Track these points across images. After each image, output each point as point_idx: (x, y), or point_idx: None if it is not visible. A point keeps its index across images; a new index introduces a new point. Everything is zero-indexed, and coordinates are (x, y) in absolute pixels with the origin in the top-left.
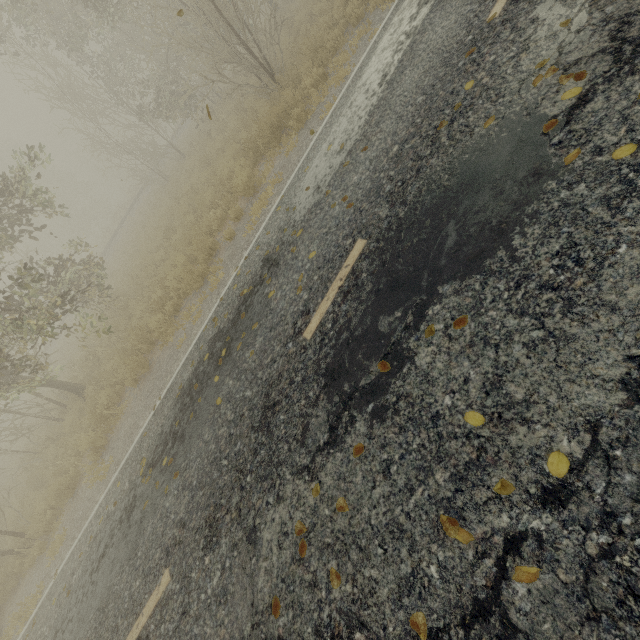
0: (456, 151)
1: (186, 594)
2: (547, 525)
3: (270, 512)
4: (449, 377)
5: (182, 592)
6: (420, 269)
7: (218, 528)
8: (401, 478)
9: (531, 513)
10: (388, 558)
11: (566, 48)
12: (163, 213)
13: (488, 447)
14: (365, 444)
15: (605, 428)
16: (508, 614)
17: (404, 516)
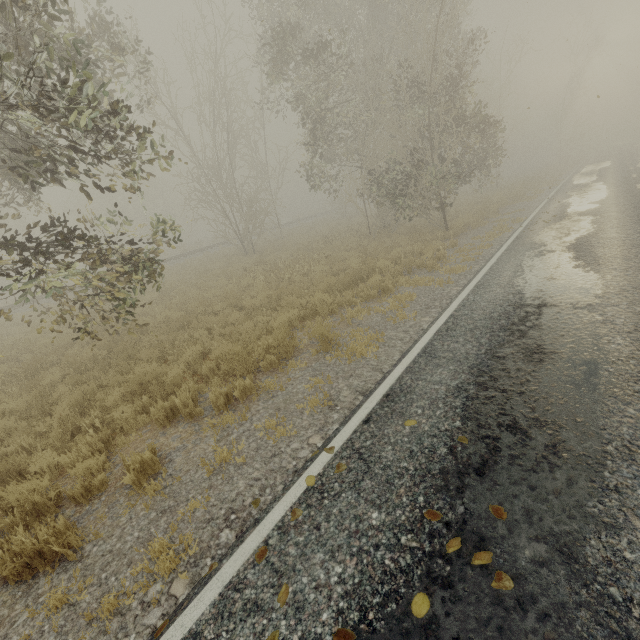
0: None
1: None
2: None
3: None
4: None
5: None
6: None
7: None
8: None
9: None
10: None
11: None
12: None
13: None
14: None
15: None
16: None
17: None
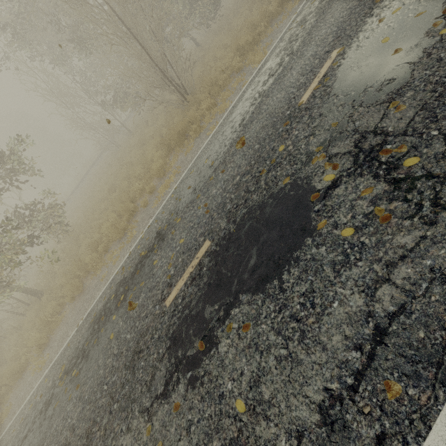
0: (267, 194)
1: None
2: None
3: (121, 438)
4: (233, 367)
5: None
6: (233, 277)
7: (91, 440)
8: (195, 438)
9: None
10: None
11: (332, 142)
12: (111, 173)
13: (244, 430)
14: (181, 403)
15: (305, 439)
16: None
17: None
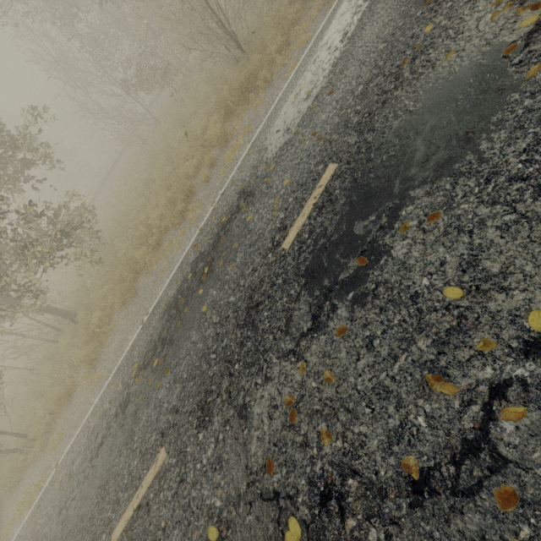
0: (419, 82)
1: (182, 466)
2: (531, 371)
3: (259, 391)
4: (425, 262)
5: (178, 464)
6: (391, 180)
7: (210, 409)
8: (384, 349)
9: (514, 363)
10: (376, 415)
11: None
12: (142, 168)
13: (468, 314)
14: (347, 326)
15: None
16: (497, 449)
17: (389, 380)
